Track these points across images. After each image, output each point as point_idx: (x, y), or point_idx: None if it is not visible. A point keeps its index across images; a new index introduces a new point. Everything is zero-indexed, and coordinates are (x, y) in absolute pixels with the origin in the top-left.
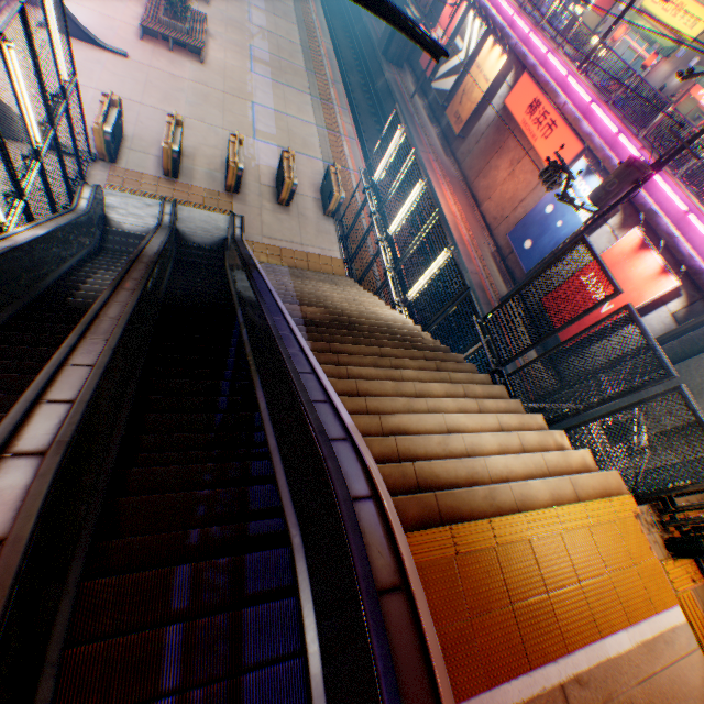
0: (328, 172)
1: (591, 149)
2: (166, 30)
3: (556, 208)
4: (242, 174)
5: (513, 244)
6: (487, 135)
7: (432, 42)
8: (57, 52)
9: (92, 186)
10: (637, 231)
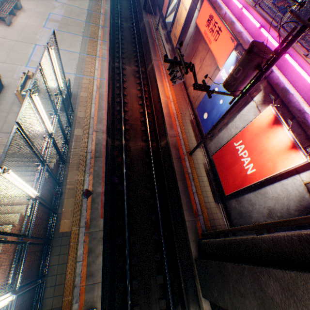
0: None
1: (241, 42)
2: None
3: (219, 90)
4: None
5: (198, 115)
6: (190, 45)
7: None
8: None
9: None
10: (271, 108)
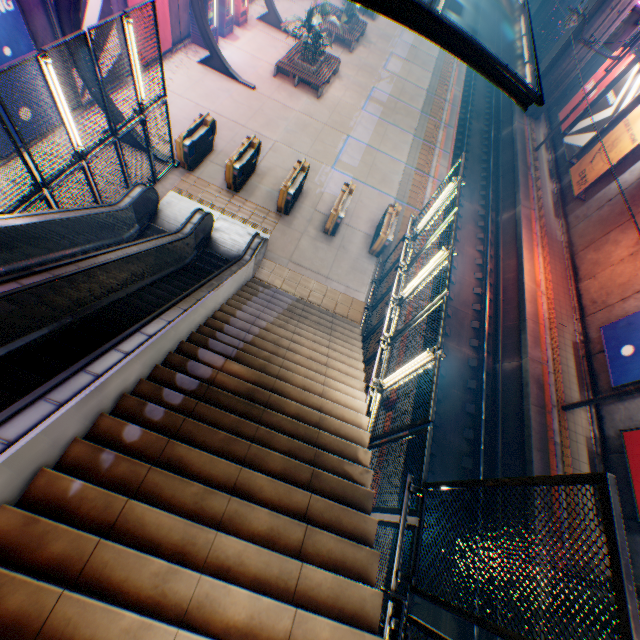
0: (386, 210)
1: None
2: (296, 70)
3: None
4: (291, 198)
5: (605, 342)
6: (615, 202)
7: (521, 85)
8: (136, 75)
9: (145, 187)
10: None
